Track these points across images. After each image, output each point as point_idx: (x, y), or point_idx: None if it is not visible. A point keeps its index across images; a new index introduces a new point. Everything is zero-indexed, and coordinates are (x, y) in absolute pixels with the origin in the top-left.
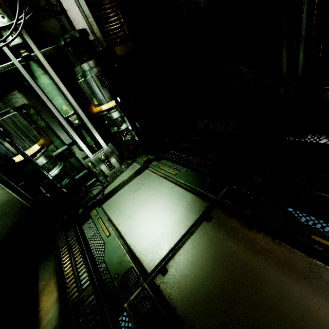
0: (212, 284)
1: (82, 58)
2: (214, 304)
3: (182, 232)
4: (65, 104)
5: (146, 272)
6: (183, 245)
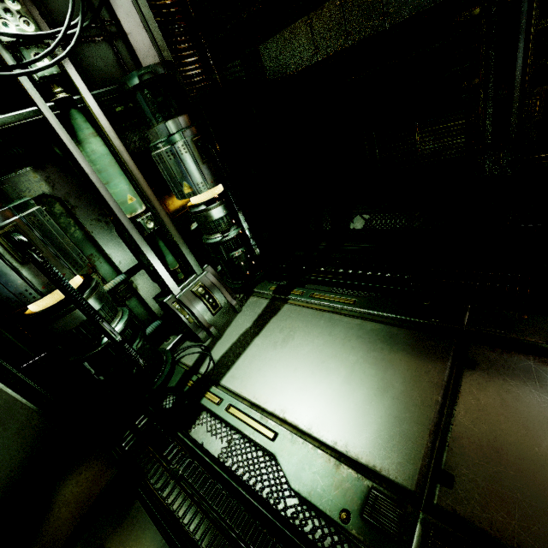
0: None
1: (169, 110)
2: None
3: (432, 396)
4: (131, 192)
5: (407, 489)
6: (452, 421)
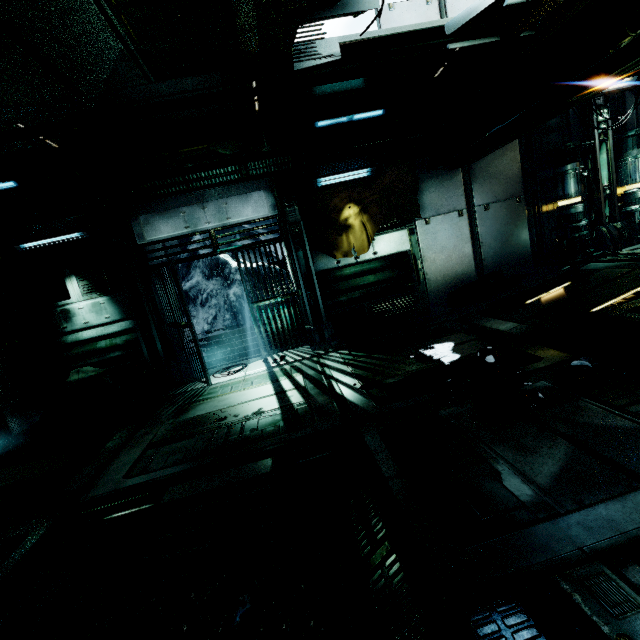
0: None
1: None
2: None
3: None
4: (607, 176)
5: None
6: None
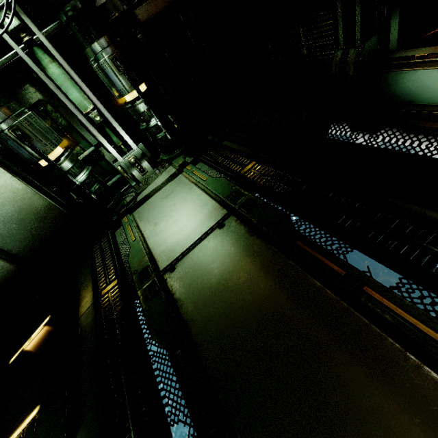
0: (205, 278)
1: (90, 36)
2: (202, 292)
3: (195, 237)
4: (81, 97)
5: (159, 269)
6: (193, 249)
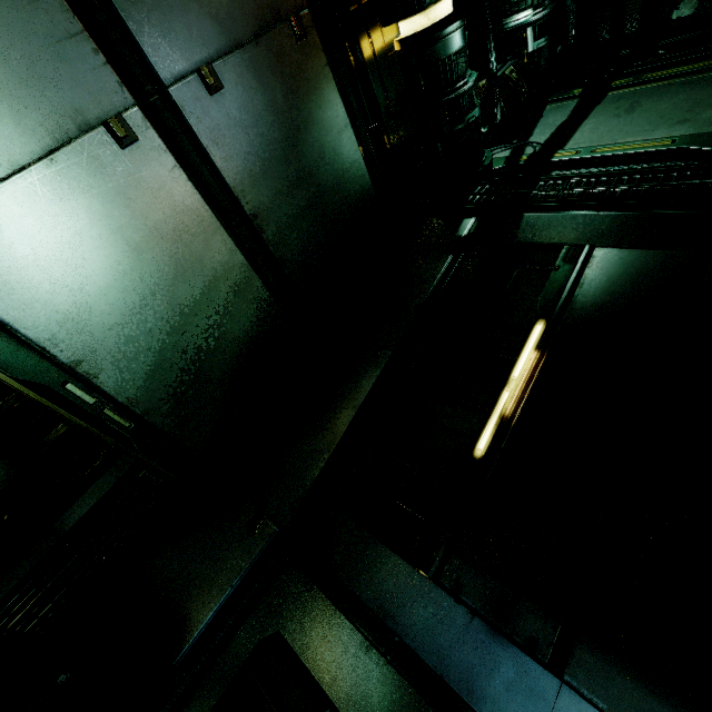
0: None
1: None
2: None
3: None
4: None
5: None
6: None
